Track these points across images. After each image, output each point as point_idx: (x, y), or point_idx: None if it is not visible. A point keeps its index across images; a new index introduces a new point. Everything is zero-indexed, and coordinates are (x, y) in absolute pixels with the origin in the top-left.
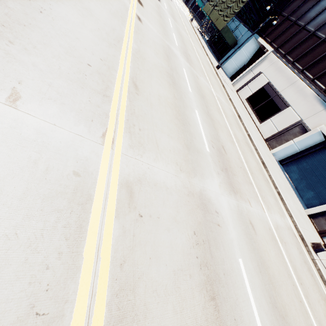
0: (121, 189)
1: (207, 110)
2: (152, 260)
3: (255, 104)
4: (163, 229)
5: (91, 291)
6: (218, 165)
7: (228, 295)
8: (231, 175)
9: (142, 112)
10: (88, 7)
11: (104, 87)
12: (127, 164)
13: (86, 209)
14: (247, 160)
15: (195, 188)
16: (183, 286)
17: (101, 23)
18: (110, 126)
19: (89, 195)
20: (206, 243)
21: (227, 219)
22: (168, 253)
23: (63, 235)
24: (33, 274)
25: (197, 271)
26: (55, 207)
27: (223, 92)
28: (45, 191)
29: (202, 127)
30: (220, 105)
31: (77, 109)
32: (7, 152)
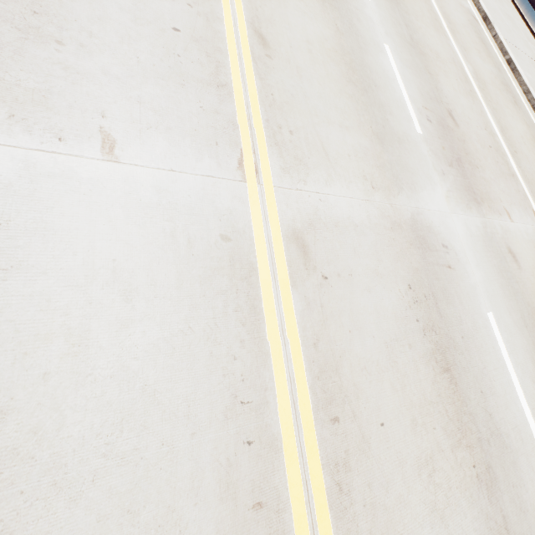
0: (289, 245)
1: (409, 35)
2: (352, 334)
3: None
4: (360, 290)
5: (288, 376)
6: (442, 156)
7: (471, 364)
8: (469, 170)
9: (286, 94)
10: None
11: (212, 68)
12: (286, 204)
13: (253, 283)
14: (505, 126)
15: (402, 214)
16: (401, 360)
17: None
18: (245, 144)
19: (250, 264)
20: (429, 298)
21: (465, 254)
22: (374, 322)
23: (237, 320)
24: (224, 366)
25: (420, 338)
26: (217, 288)
27: None
28: (199, 272)
29: (403, 81)
30: (437, 7)
31: (190, 132)
32: (138, 230)
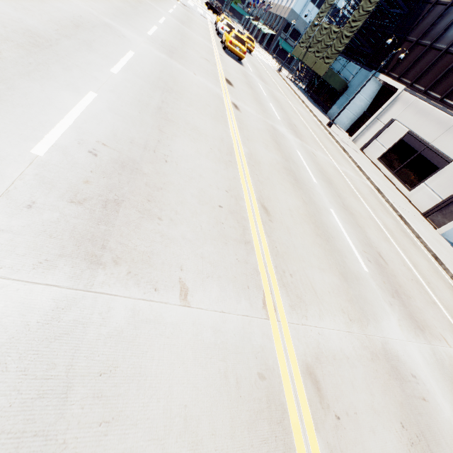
0: (306, 381)
1: (342, 202)
2: None
3: (394, 164)
4: (367, 431)
5: None
6: (385, 289)
7: None
8: (406, 299)
9: (284, 246)
10: (194, 126)
11: (241, 230)
12: (298, 338)
13: (286, 427)
14: (415, 262)
15: (375, 344)
16: None
17: (210, 139)
18: (265, 286)
19: (281, 404)
20: (421, 438)
21: (430, 384)
22: None
23: None
24: None
25: None
26: (260, 435)
27: (347, 159)
28: (246, 416)
29: (347, 232)
30: (351, 184)
31: (231, 278)
32: (202, 371)
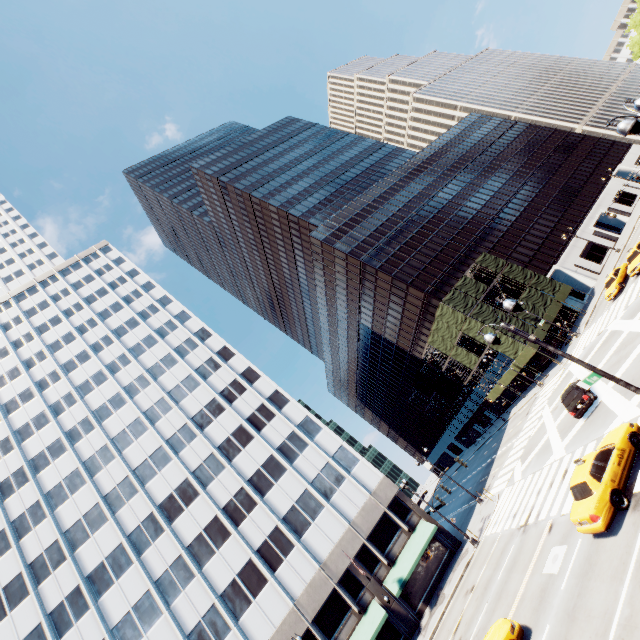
0: None
1: None
2: None
3: (598, 258)
4: None
5: None
6: None
7: None
8: None
9: None
10: None
11: None
12: None
13: None
14: None
15: None
16: None
17: None
18: None
19: None
20: None
21: None
22: None
23: None
24: None
25: None
26: None
27: None
28: None
29: None
30: None
31: None
32: None
